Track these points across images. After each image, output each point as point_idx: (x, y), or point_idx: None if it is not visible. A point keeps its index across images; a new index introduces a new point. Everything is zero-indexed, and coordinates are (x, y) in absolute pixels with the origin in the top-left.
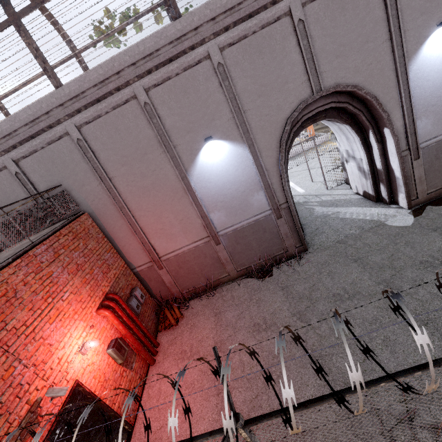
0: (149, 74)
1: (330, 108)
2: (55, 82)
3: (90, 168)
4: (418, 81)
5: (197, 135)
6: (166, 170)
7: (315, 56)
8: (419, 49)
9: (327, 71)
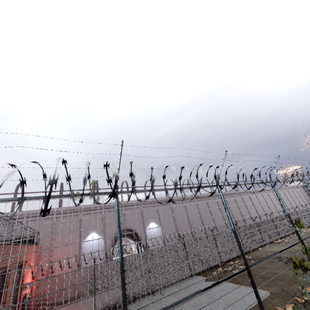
0: (85, 211)
1: (129, 234)
2: (60, 205)
3: (51, 231)
4: (148, 232)
5: (90, 230)
6: (75, 238)
7: (126, 220)
8: (148, 225)
9: (128, 224)
